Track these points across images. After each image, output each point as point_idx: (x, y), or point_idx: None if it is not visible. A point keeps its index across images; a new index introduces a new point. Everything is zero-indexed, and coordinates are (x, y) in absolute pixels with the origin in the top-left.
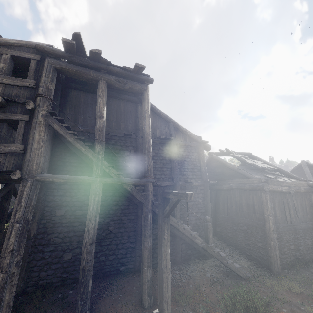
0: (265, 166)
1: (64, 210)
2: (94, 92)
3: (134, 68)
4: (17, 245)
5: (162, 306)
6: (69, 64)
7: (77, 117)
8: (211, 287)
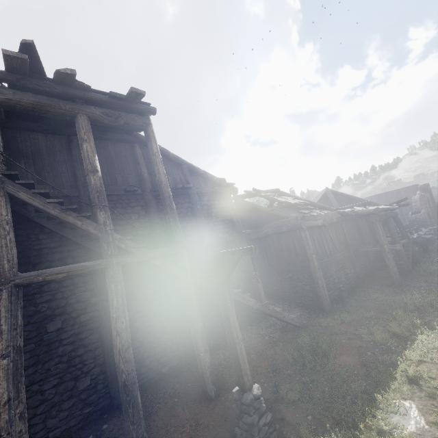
0: (297, 201)
1: (60, 320)
2: (62, 133)
3: (129, 94)
4: (14, 390)
5: (242, 381)
6: (18, 91)
7: (42, 175)
8: (273, 349)
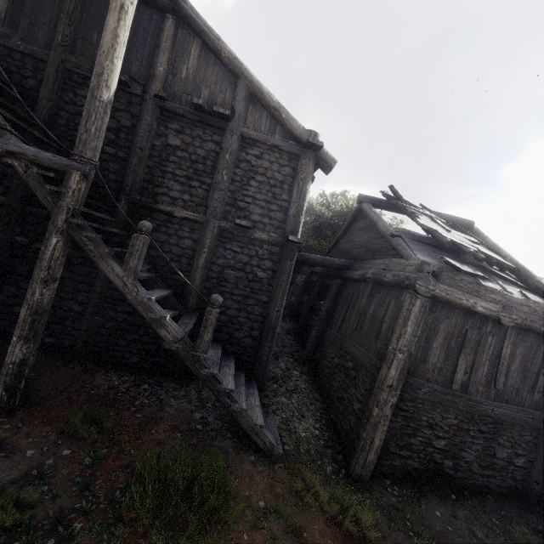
0: (475, 247)
1: None
2: None
3: None
4: None
5: None
6: None
7: (17, 17)
8: (173, 435)
